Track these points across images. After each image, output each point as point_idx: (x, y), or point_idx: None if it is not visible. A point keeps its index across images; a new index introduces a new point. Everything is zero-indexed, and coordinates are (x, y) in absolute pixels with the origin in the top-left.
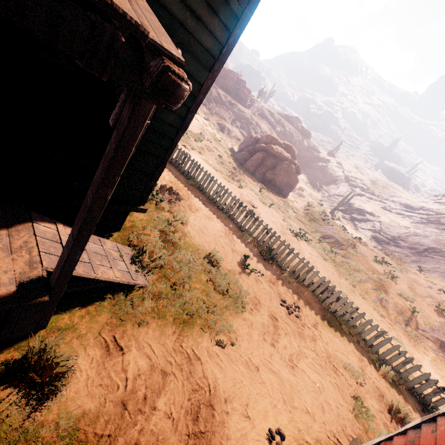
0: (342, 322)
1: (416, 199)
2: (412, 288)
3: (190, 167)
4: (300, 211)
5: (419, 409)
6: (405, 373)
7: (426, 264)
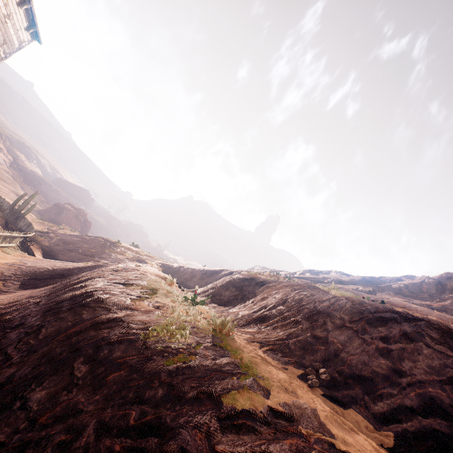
0: None
1: None
2: None
3: None
4: None
5: None
6: None
7: None
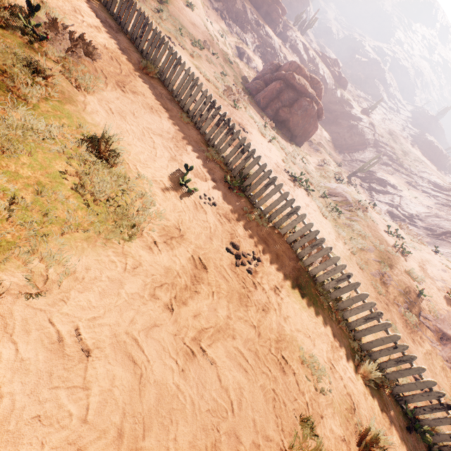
0: (321, 292)
1: (447, 179)
2: (423, 268)
3: (151, 41)
4: (311, 164)
5: (403, 427)
6: (396, 374)
7: (441, 248)
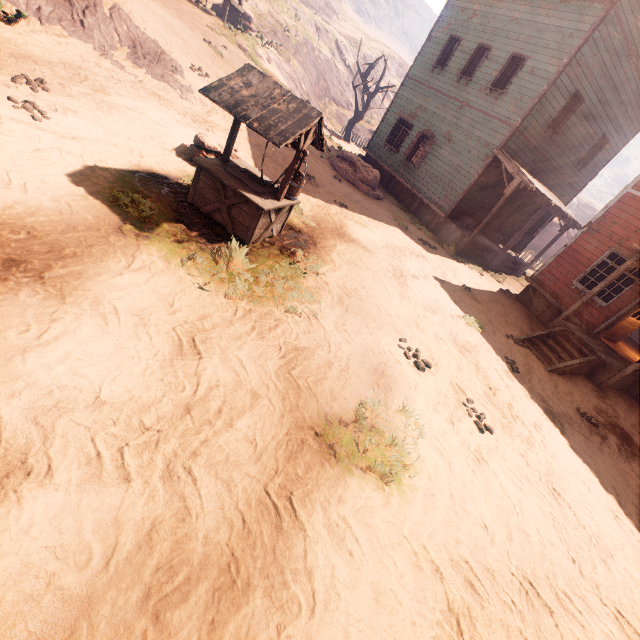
0: None
1: None
2: None
3: None
4: None
5: None
6: None
7: None
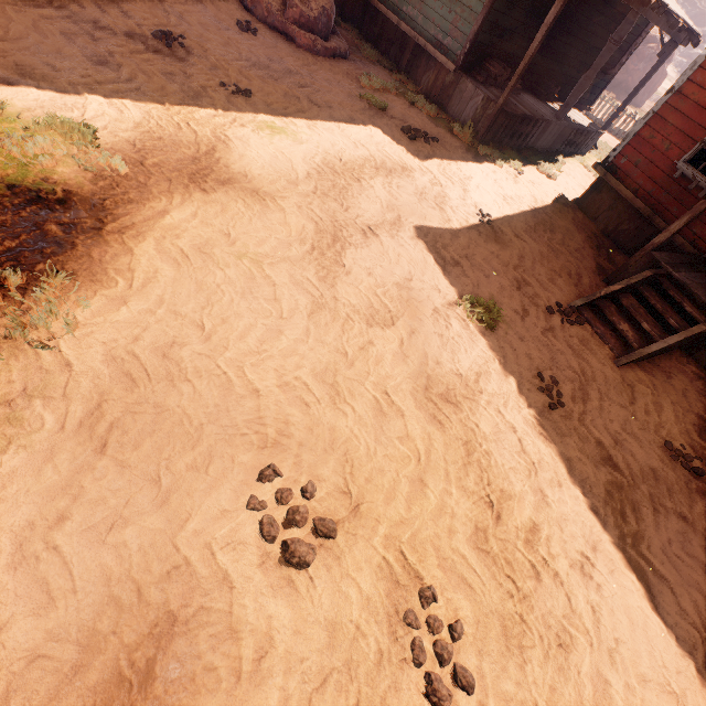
0: None
1: None
2: None
3: None
4: None
5: None
6: None
7: None
